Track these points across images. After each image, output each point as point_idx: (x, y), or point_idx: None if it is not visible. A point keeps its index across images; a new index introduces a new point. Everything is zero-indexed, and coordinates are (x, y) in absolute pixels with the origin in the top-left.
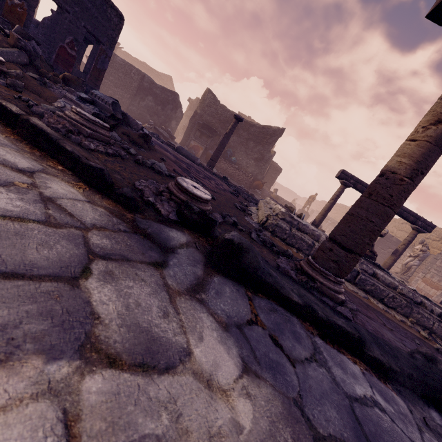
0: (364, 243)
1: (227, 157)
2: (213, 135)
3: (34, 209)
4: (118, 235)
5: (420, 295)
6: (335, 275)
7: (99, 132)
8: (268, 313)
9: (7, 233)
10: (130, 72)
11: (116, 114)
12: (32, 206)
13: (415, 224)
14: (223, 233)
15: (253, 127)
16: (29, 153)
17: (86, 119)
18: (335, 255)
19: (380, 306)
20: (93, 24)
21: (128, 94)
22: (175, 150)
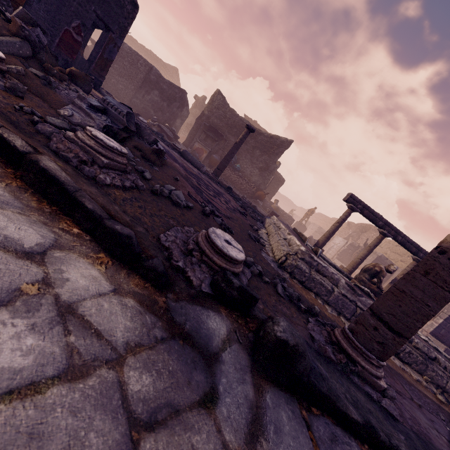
0: (415, 327)
1: (231, 163)
2: (219, 138)
3: (51, 344)
4: (156, 352)
5: (432, 347)
6: (378, 358)
7: (116, 160)
8: (330, 447)
9: (16, 441)
10: (137, 62)
11: (129, 126)
12: (48, 339)
13: (416, 256)
14: (271, 323)
15: (261, 135)
16: (36, 211)
17: (102, 145)
18: (381, 337)
19: (397, 364)
20: (104, 9)
21: (133, 85)
22: (180, 155)
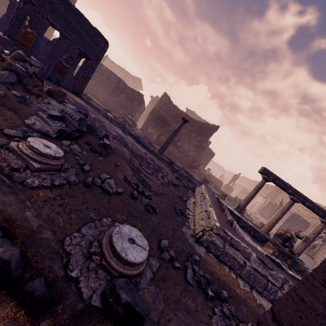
0: None
1: (174, 142)
2: (165, 125)
3: None
4: None
5: None
6: None
7: (49, 163)
8: None
9: None
10: (111, 77)
11: (81, 128)
12: None
13: (323, 218)
14: None
15: (196, 123)
16: None
17: (37, 153)
18: None
19: None
20: (85, 47)
21: (107, 91)
22: (135, 138)
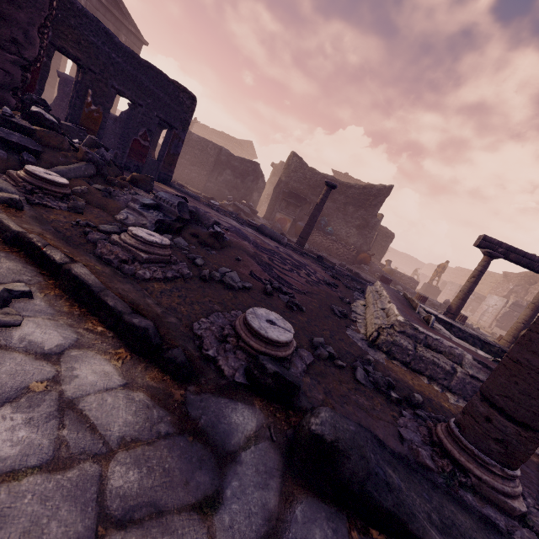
0: None
1: (321, 227)
2: (302, 203)
3: (42, 437)
4: (155, 448)
5: None
6: (501, 464)
7: (156, 253)
8: None
9: None
10: (207, 148)
11: (182, 215)
12: (41, 432)
13: None
14: (308, 415)
15: (351, 188)
16: (66, 315)
17: (142, 242)
18: (498, 431)
19: None
20: (166, 112)
21: (205, 170)
22: (257, 230)
